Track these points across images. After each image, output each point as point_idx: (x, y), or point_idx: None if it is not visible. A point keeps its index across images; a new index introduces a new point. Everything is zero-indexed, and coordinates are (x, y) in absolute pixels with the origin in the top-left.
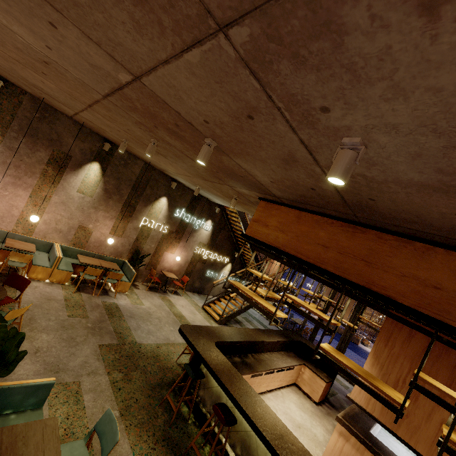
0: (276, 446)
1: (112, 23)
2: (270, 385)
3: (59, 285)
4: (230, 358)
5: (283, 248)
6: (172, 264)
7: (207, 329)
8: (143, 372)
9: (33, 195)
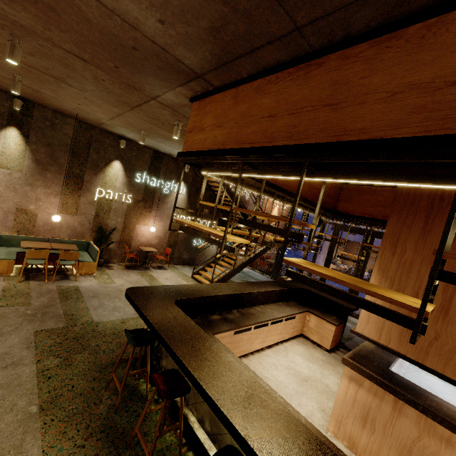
0: (234, 415)
1: None
2: (267, 341)
3: (0, 277)
4: (205, 317)
5: (223, 146)
6: (150, 238)
7: (169, 288)
8: (93, 353)
9: None
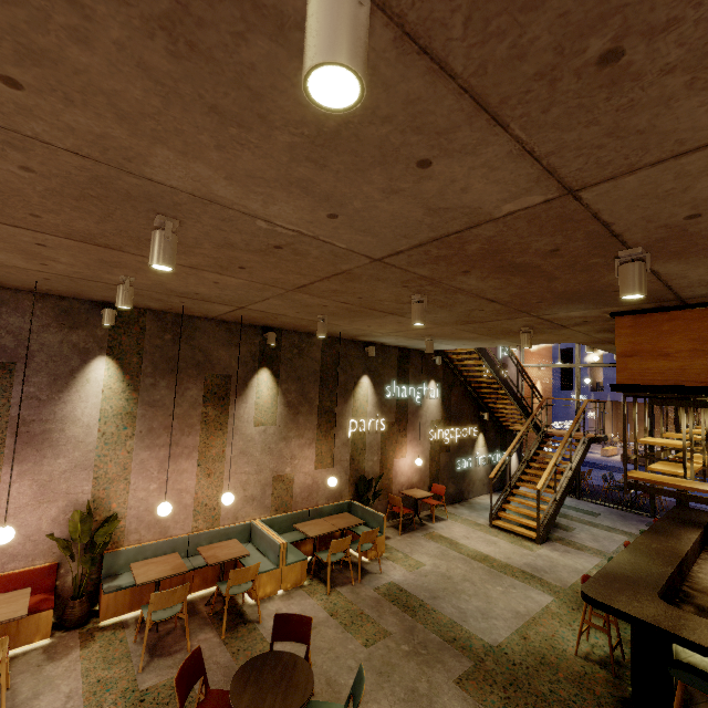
0: None
1: (698, 86)
2: None
3: (299, 590)
4: None
5: None
6: (409, 474)
7: (613, 575)
8: (565, 707)
9: (202, 460)
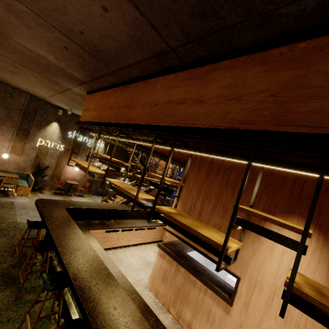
0: (65, 254)
1: None
2: (132, 241)
3: None
4: (89, 221)
5: (94, 120)
6: (75, 175)
7: (68, 202)
8: (10, 238)
9: None
